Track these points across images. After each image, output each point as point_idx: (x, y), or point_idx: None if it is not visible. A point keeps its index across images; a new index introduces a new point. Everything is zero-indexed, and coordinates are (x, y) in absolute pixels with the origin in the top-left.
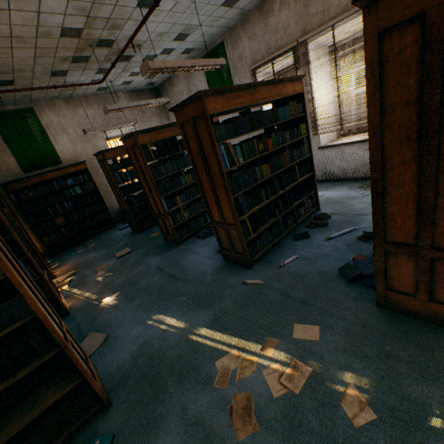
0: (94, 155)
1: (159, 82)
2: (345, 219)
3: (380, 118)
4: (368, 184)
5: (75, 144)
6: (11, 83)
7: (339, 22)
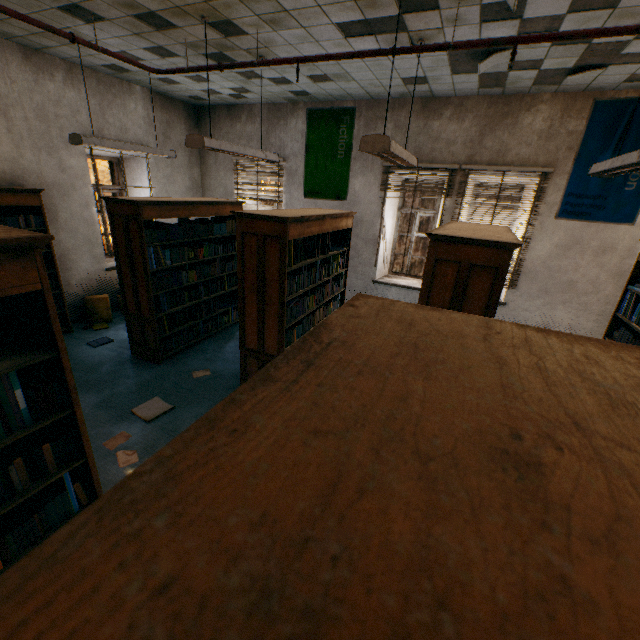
0: (103, 198)
1: (211, 102)
2: None
3: None
4: None
5: (20, 146)
6: None
7: (513, 172)
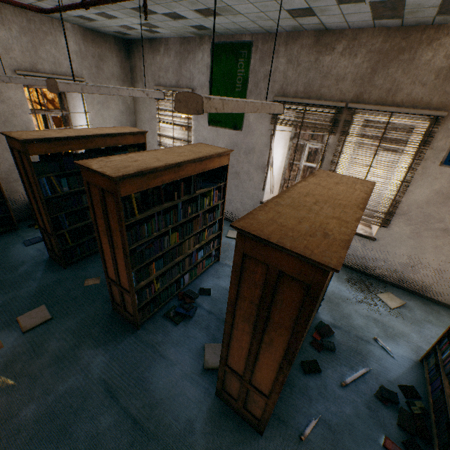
0: (2, 134)
1: (136, 37)
2: (351, 344)
3: None
4: (355, 280)
5: None
6: None
7: (401, 113)
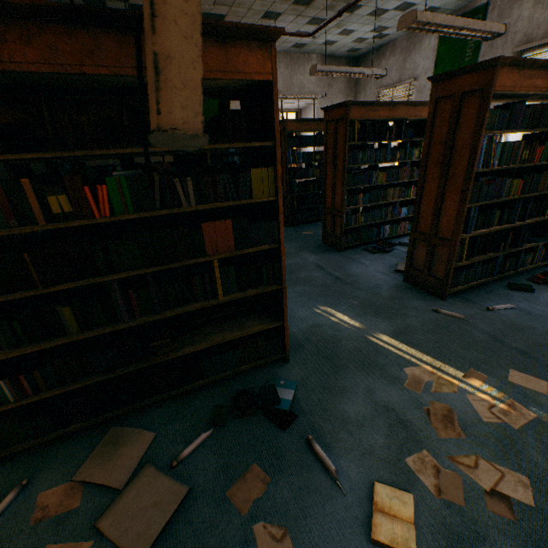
0: None
1: (364, 50)
2: None
3: None
4: None
5: None
6: (221, 19)
7: None
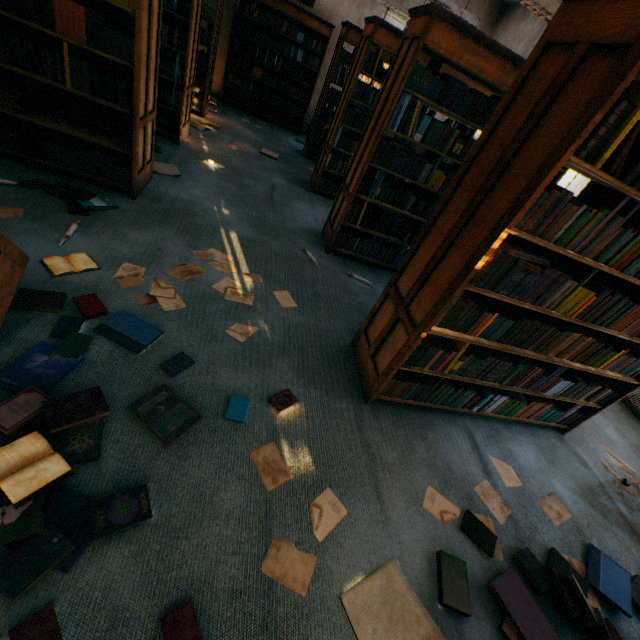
0: (342, 24)
1: None
2: None
3: (481, 149)
4: None
5: None
6: None
7: None
